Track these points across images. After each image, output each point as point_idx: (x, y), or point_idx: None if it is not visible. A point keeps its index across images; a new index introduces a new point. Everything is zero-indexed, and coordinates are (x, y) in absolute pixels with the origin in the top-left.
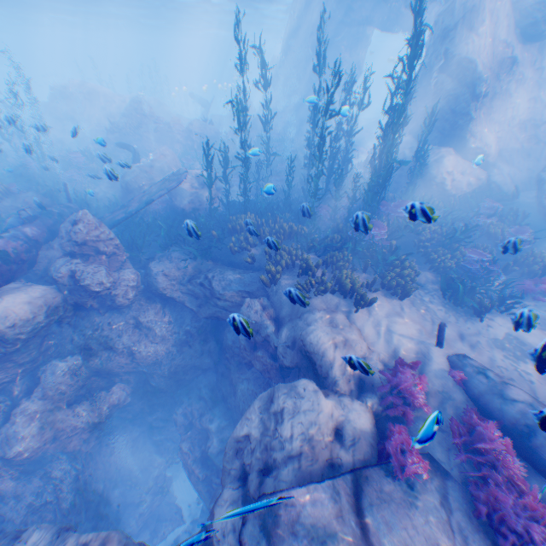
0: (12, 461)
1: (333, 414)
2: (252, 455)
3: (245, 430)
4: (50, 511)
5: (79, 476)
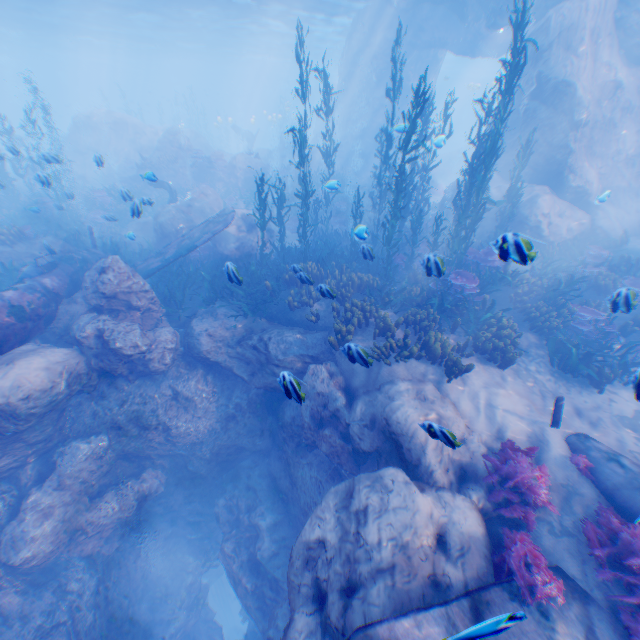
0: (17, 568)
1: (433, 514)
2: (328, 567)
3: (317, 533)
4: (63, 635)
5: (99, 588)
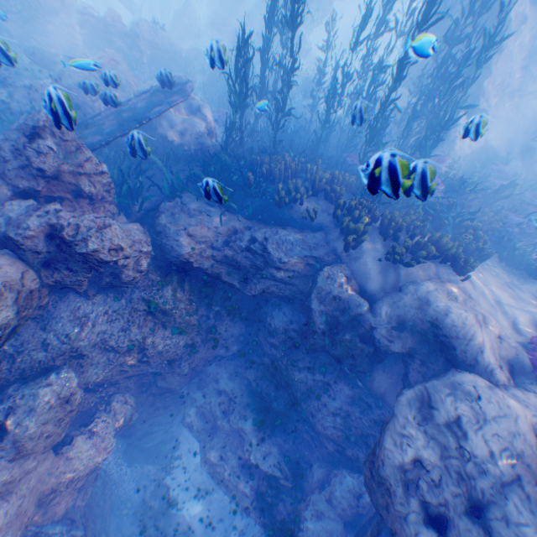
0: None
1: (525, 415)
2: (440, 489)
3: (410, 454)
4: None
5: None
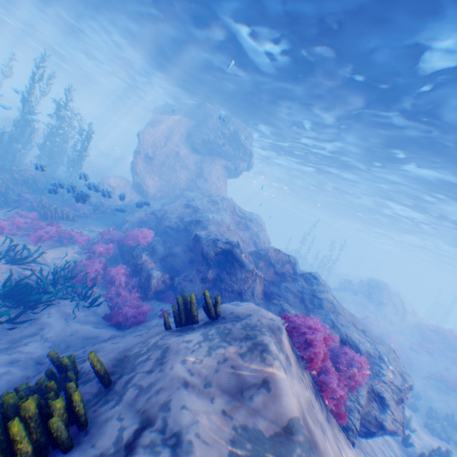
0: None
1: None
2: None
3: None
4: None
5: None
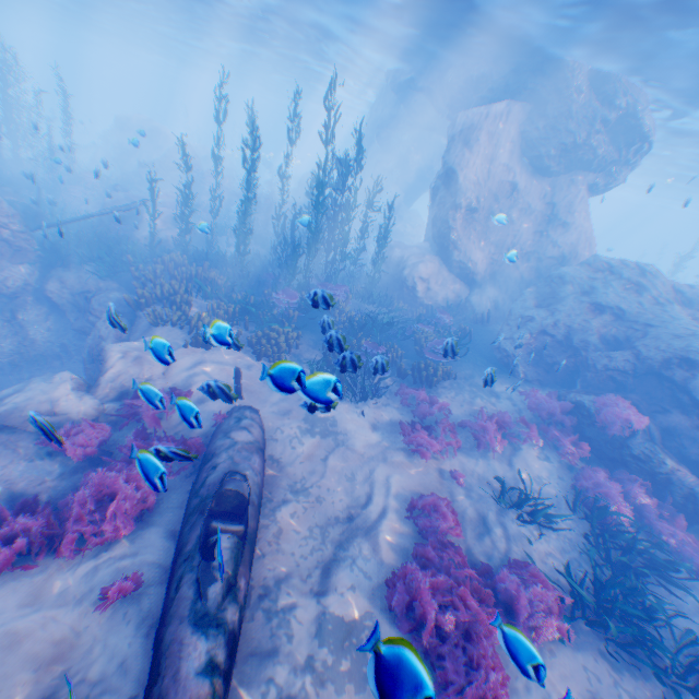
0: None
1: (60, 398)
2: None
3: None
4: None
5: None
